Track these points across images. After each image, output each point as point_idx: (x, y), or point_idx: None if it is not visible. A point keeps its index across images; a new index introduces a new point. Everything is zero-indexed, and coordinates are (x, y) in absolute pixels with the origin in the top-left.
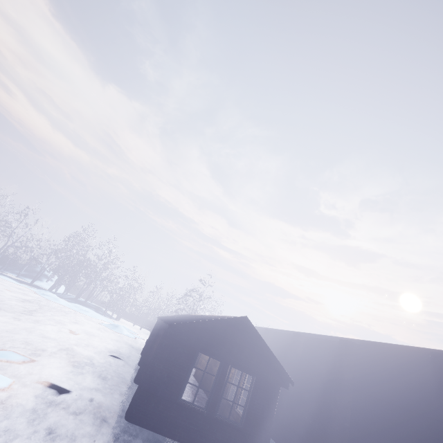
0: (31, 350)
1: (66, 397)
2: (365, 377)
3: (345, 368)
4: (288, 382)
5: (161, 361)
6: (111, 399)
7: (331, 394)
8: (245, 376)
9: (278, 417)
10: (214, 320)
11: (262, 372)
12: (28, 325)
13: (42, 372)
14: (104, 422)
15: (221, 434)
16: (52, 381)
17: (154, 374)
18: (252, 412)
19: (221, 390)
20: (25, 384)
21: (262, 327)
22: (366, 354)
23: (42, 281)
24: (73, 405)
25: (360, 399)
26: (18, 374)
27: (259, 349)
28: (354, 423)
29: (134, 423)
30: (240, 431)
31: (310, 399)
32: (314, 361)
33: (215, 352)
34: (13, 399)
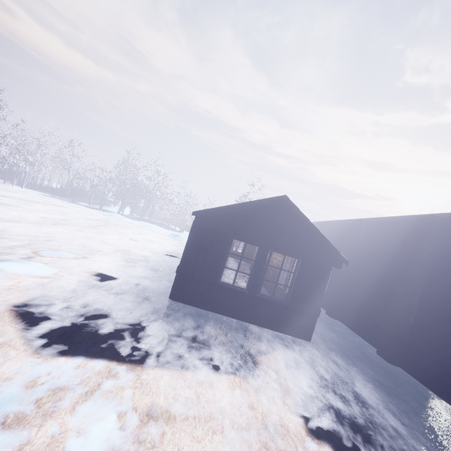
0: (87, 251)
1: (111, 282)
2: (449, 254)
3: (420, 247)
4: (342, 262)
5: (193, 249)
6: (159, 284)
7: (397, 275)
8: (293, 263)
9: (334, 297)
10: (245, 203)
11: (308, 254)
12: (89, 235)
13: (93, 265)
14: (146, 300)
15: (265, 309)
16: (101, 271)
17: (189, 261)
18: (298, 292)
19: (261, 273)
20: (72, 273)
21: (318, 222)
22: None
23: (111, 207)
24: (117, 288)
25: (438, 277)
26: (67, 267)
27: (303, 230)
28: (425, 301)
29: (178, 302)
30: (286, 307)
31: (371, 281)
32: (379, 245)
33: (250, 237)
34: (56, 283)
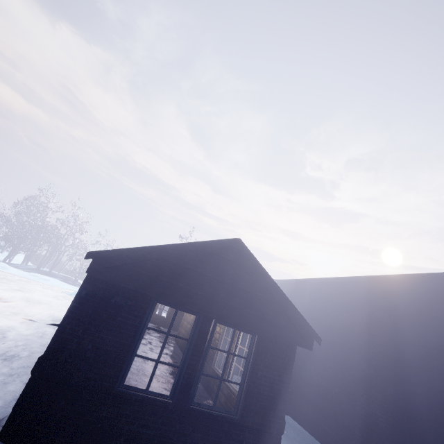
0: None
1: None
2: (415, 323)
3: (381, 313)
4: (312, 339)
5: (79, 322)
6: None
7: (357, 349)
8: (238, 336)
9: None
10: (181, 245)
11: (269, 327)
12: None
13: None
14: None
15: (201, 435)
16: None
17: (64, 347)
18: (253, 392)
19: (198, 361)
20: None
21: None
22: (414, 291)
23: None
24: None
25: (409, 354)
26: None
27: (262, 291)
28: (401, 388)
29: None
30: (235, 425)
31: (324, 356)
32: (327, 310)
33: (184, 299)
34: None
